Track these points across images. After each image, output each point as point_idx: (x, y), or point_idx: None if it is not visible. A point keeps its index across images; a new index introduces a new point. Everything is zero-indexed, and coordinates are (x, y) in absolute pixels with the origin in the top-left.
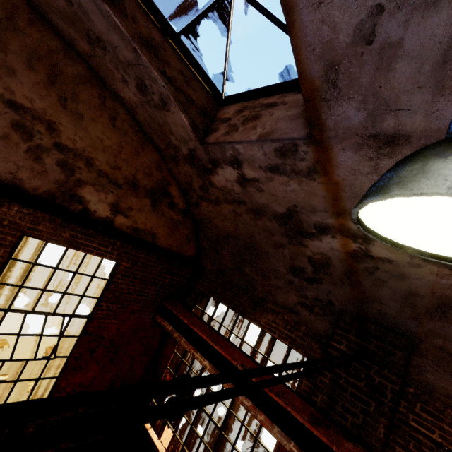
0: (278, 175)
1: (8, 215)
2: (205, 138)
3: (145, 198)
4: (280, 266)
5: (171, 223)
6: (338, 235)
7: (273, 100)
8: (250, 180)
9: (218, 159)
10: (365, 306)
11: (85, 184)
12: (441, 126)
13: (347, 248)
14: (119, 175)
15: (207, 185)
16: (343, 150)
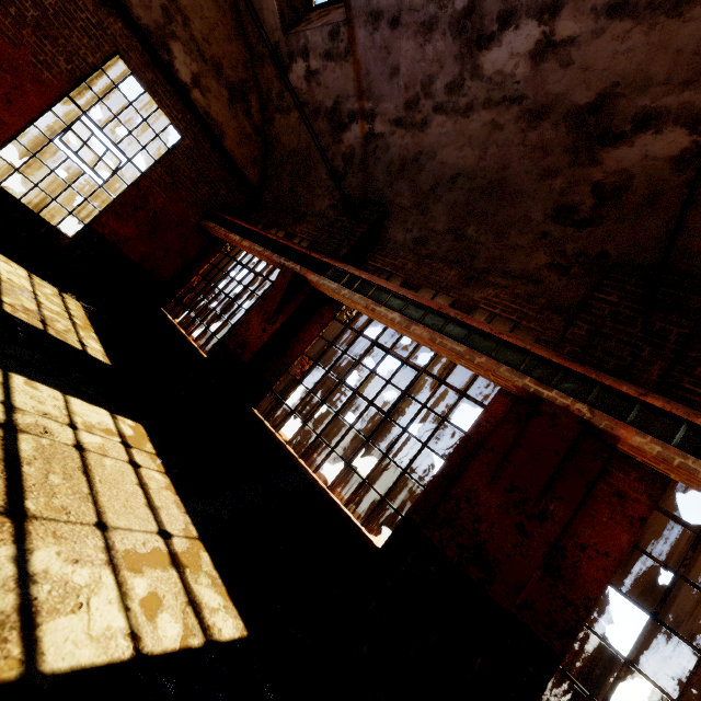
0: (330, 62)
1: (113, 27)
2: (289, 32)
3: (225, 89)
4: (323, 173)
5: (243, 133)
6: (360, 120)
7: (342, 5)
8: (313, 73)
9: (294, 52)
10: (368, 188)
11: (178, 40)
12: (391, 3)
13: (363, 132)
14: (208, 51)
15: (284, 89)
16: (360, 28)
